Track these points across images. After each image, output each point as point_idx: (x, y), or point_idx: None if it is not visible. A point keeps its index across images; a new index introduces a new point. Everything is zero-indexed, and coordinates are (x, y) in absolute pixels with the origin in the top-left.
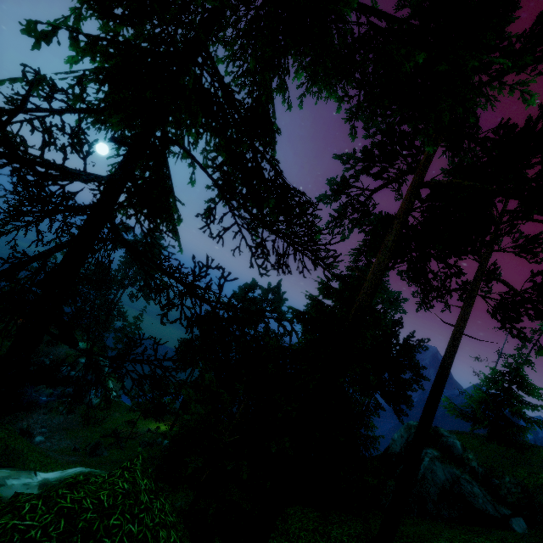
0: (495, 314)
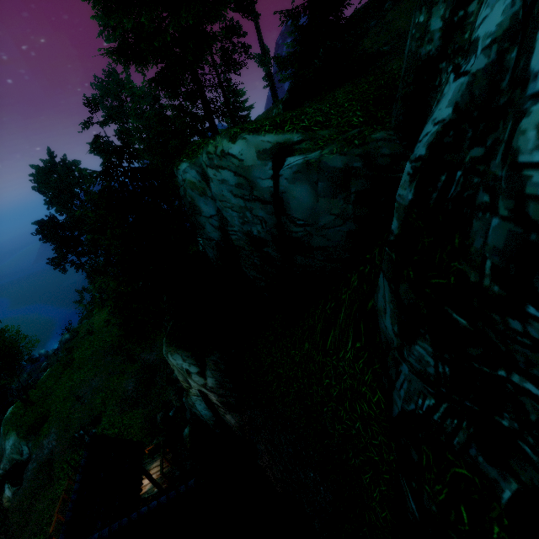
0: (223, 60)
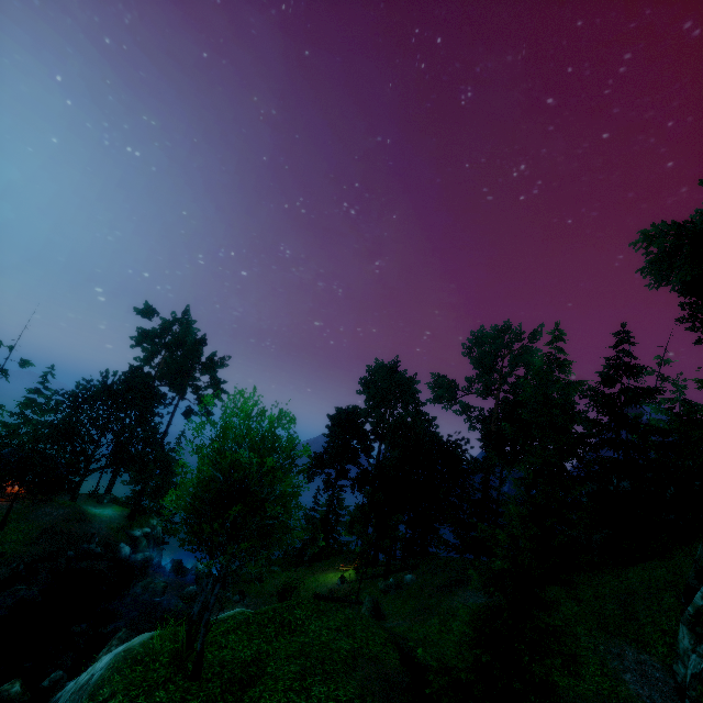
0: None
